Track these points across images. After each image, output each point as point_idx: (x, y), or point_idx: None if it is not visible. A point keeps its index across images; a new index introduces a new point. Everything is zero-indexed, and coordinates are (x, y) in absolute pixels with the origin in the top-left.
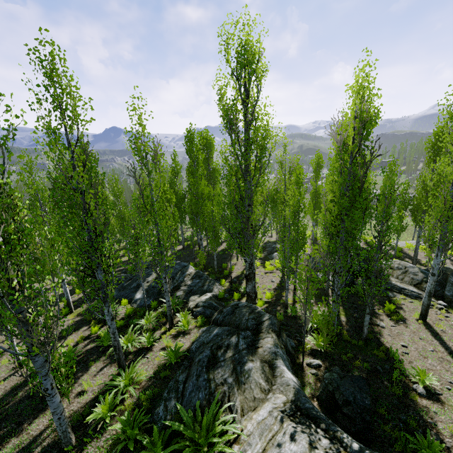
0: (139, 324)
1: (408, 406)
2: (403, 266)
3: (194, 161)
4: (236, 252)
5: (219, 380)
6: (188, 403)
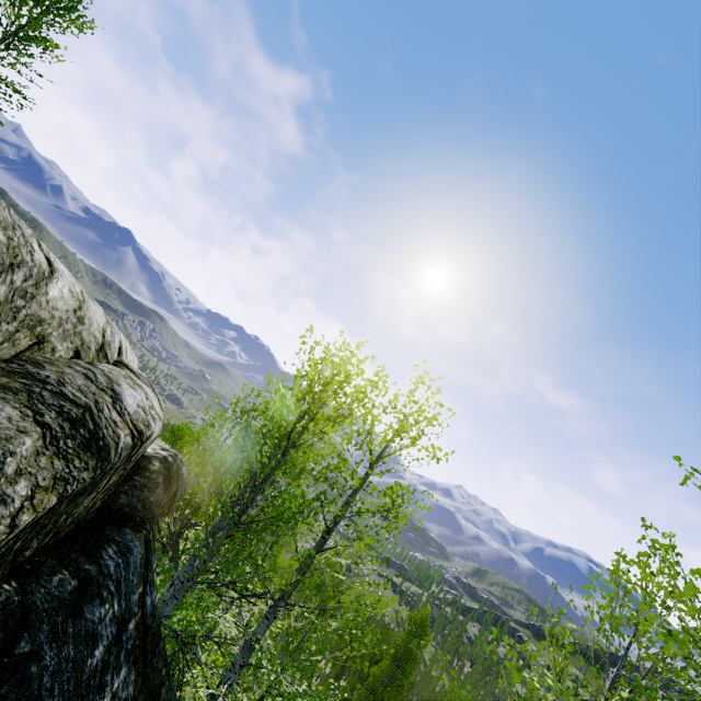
0: None
1: None
2: None
3: None
4: None
5: None
6: None
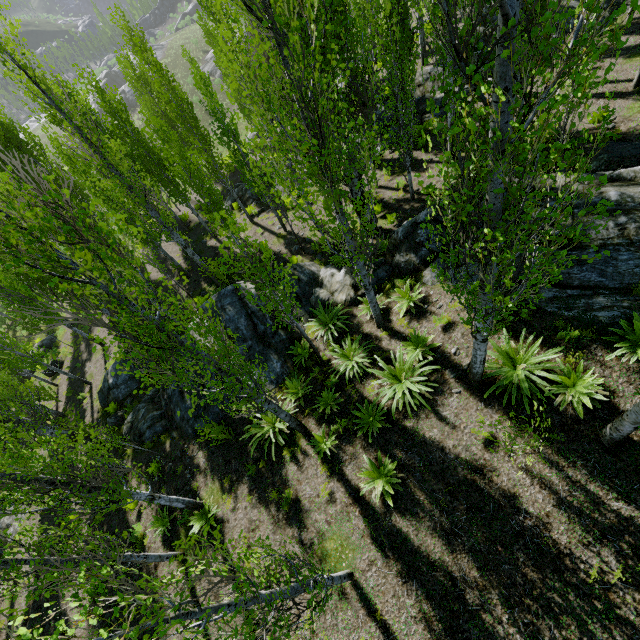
0: (339, 376)
1: (625, 139)
2: (427, 74)
3: (31, 76)
4: (213, 237)
5: (613, 233)
6: (620, 277)
